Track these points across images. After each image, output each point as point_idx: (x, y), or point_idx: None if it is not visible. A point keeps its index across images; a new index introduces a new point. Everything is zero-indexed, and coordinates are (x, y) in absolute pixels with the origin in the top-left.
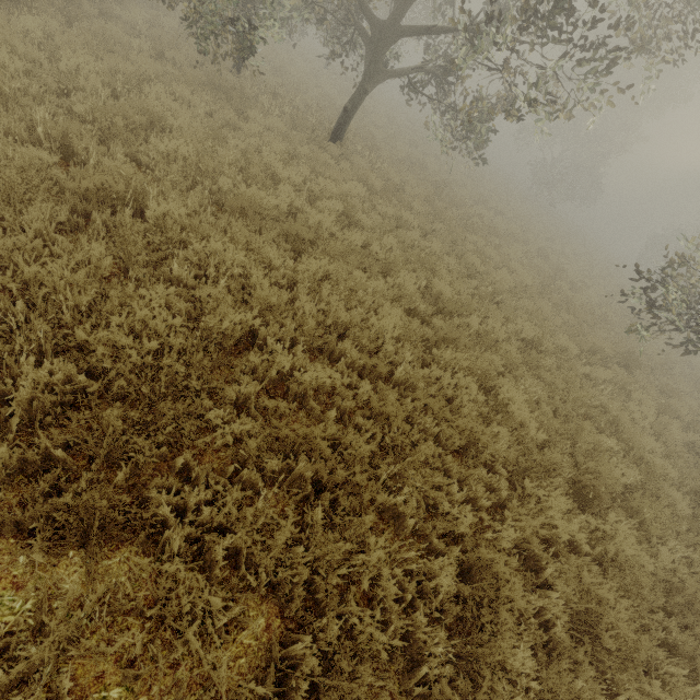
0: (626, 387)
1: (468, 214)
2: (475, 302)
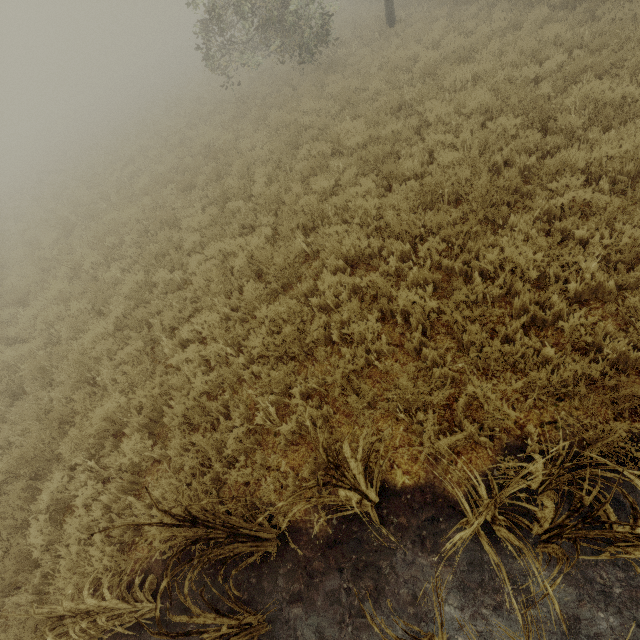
0: None
1: None
2: None
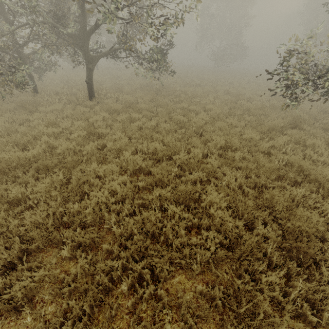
0: (300, 141)
1: (179, 95)
2: (178, 144)
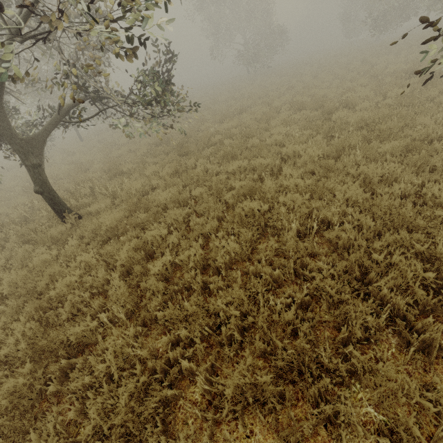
0: None
1: (219, 141)
2: (302, 344)
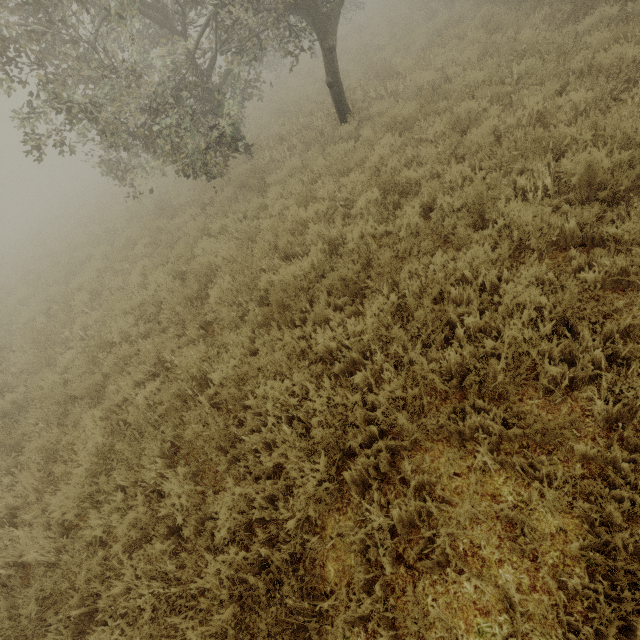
0: None
1: None
2: None
